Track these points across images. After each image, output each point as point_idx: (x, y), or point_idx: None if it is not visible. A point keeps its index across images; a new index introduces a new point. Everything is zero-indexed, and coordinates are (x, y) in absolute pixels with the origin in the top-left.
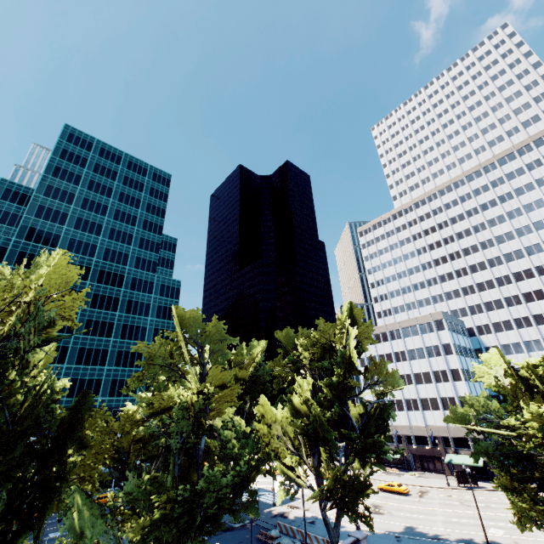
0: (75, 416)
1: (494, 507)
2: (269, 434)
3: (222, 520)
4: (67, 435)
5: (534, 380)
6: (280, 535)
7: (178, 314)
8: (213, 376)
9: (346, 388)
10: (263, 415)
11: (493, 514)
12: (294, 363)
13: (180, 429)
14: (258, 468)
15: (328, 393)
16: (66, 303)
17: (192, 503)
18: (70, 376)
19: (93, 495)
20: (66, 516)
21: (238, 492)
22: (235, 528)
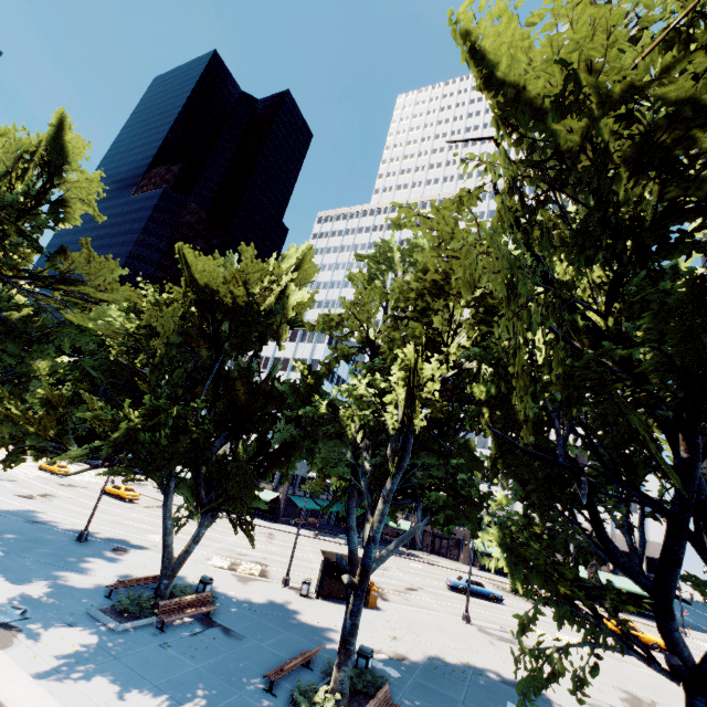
0: None
1: (219, 529)
2: None
3: None
4: None
5: None
6: None
7: None
8: None
9: None
10: None
11: None
12: None
13: None
14: None
15: None
16: None
17: None
18: None
19: None
20: None
21: None
22: None
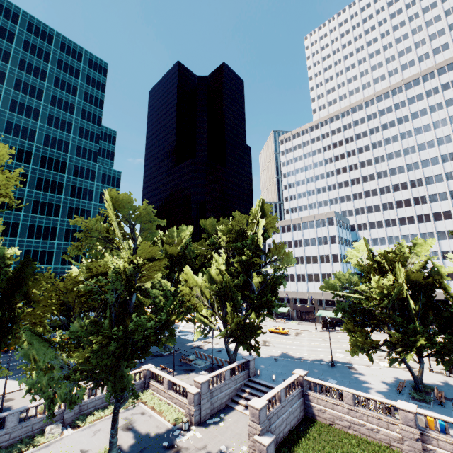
0: (19, 276)
1: (342, 341)
2: (191, 295)
3: (155, 350)
4: (14, 290)
5: (385, 262)
6: (196, 358)
7: (112, 198)
8: (142, 250)
9: (251, 264)
10: (187, 281)
11: (340, 346)
12: (214, 244)
13: (115, 289)
14: (178, 317)
15: (237, 267)
16: (0, 180)
17: (125, 338)
18: (24, 247)
19: (44, 333)
20: (21, 347)
21: (162, 332)
22: (164, 355)
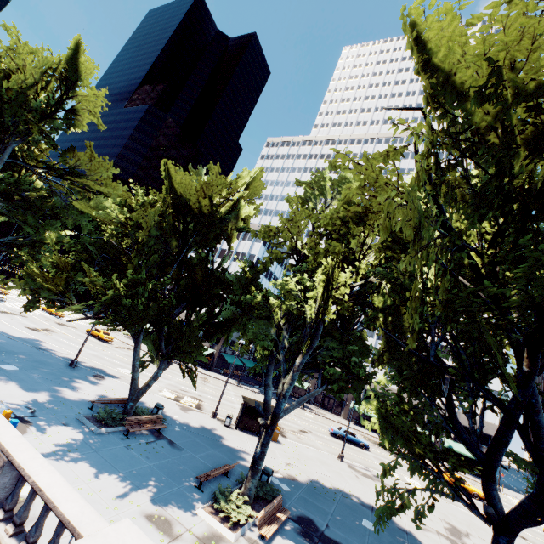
0: None
1: (169, 370)
2: None
3: None
4: None
5: None
6: None
7: None
8: None
9: None
10: None
11: (154, 370)
12: None
13: None
14: None
15: None
16: None
17: None
18: None
19: None
20: None
21: None
22: None
